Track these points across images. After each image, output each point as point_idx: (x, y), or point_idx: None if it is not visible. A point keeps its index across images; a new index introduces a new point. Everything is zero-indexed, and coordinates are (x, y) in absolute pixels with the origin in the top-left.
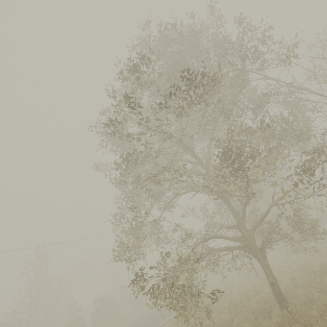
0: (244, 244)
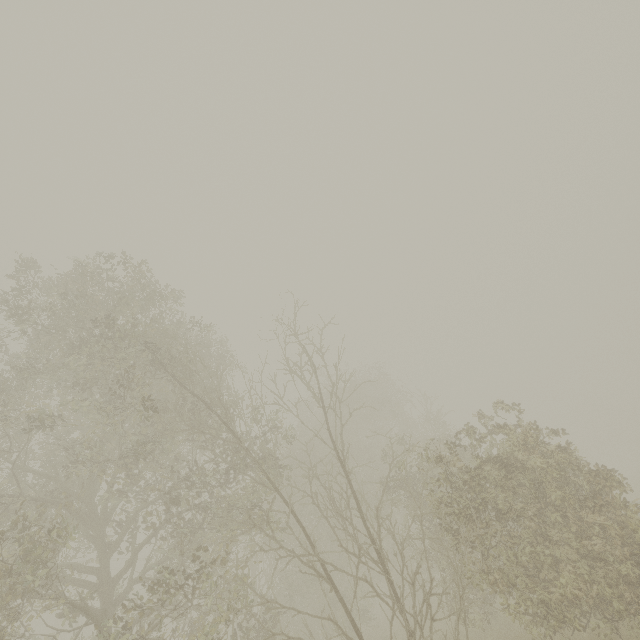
0: None
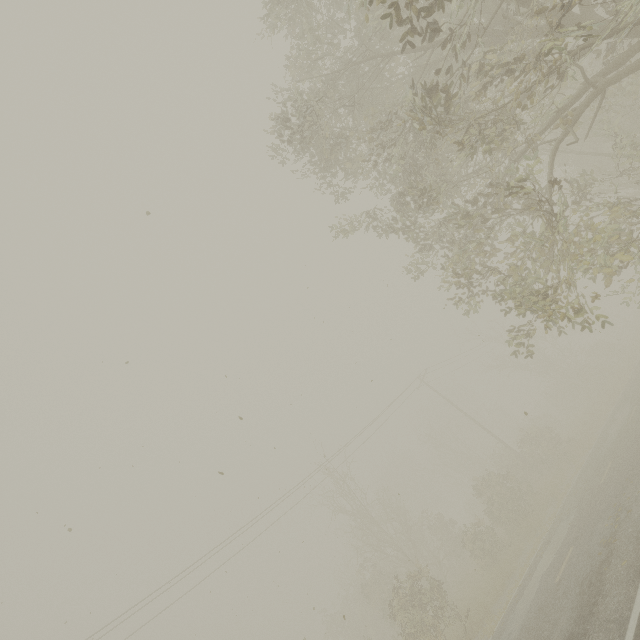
0: None
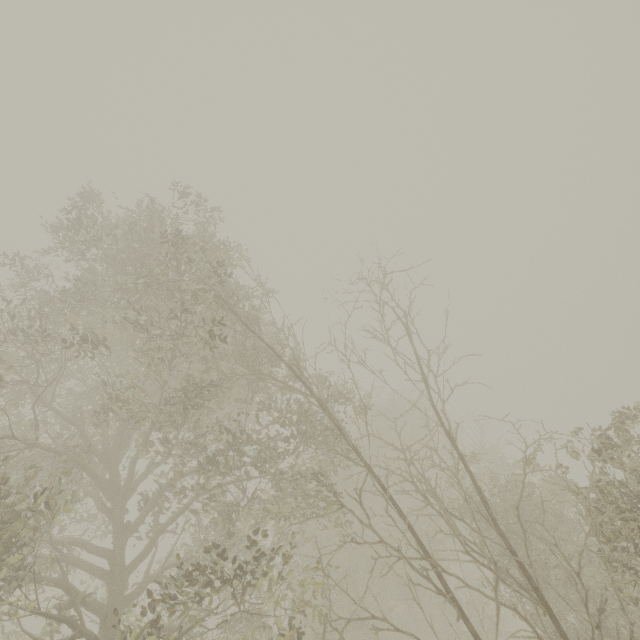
0: None
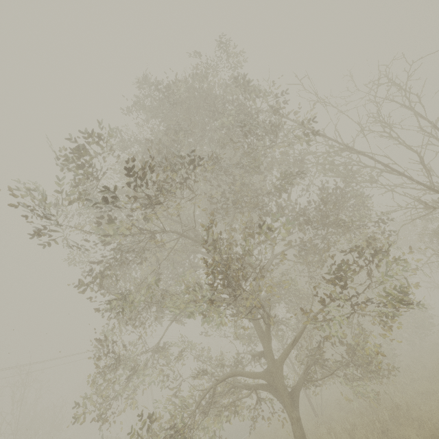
0: (269, 383)
